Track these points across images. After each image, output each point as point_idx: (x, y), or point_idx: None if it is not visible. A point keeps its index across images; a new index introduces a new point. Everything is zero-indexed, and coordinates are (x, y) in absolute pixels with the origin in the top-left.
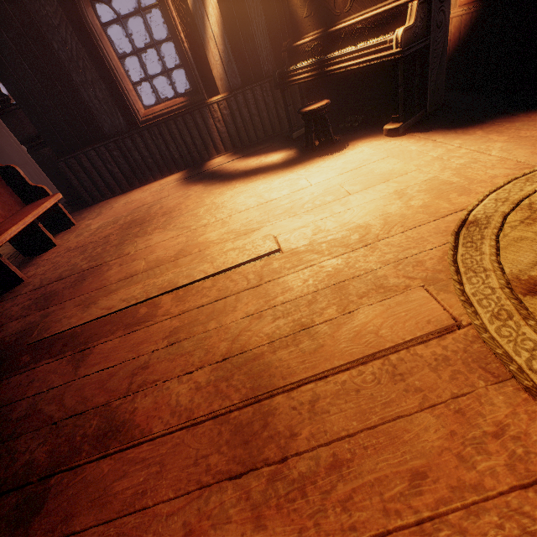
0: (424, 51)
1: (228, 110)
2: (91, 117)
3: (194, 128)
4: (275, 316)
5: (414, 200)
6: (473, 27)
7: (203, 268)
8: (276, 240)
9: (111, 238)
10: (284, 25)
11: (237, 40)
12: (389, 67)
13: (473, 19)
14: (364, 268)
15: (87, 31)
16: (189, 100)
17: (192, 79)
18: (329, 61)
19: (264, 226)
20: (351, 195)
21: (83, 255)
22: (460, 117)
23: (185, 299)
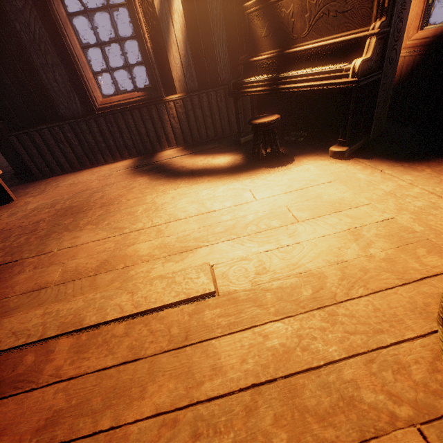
0: (375, 84)
1: (183, 109)
2: (47, 98)
3: (149, 121)
4: (196, 432)
5: (374, 249)
6: (415, 68)
7: (120, 300)
8: (212, 273)
9: (40, 226)
10: (243, 41)
11: (198, 48)
12: (339, 93)
13: (416, 61)
14: (323, 356)
15: (52, 17)
16: (147, 95)
17: (152, 76)
18: (283, 79)
19: (201, 247)
20: (300, 225)
21: (3, 243)
22: (403, 149)
23: (86, 352)
